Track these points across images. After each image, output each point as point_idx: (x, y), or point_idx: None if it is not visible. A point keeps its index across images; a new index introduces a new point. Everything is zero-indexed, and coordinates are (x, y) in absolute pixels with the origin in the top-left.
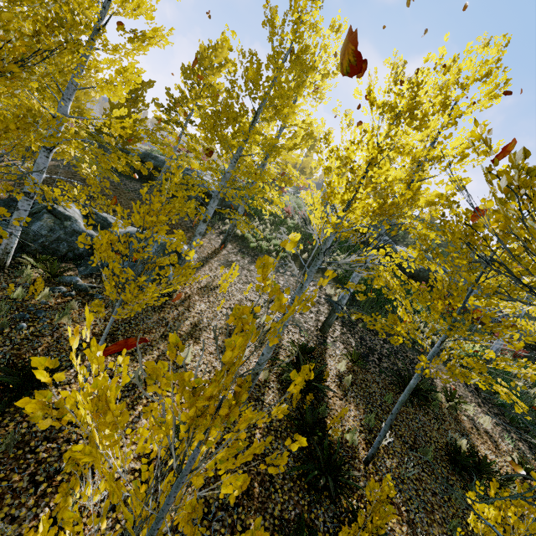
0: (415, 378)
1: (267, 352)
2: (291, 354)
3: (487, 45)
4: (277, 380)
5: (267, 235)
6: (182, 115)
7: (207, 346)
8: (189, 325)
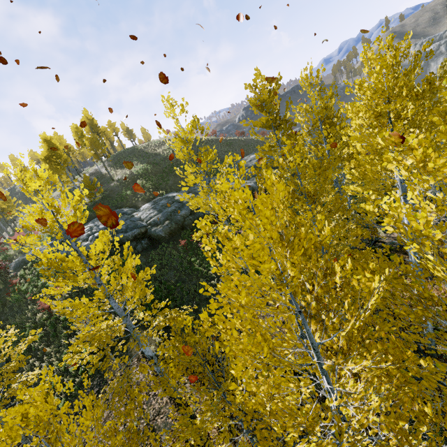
0: (253, 444)
1: None
2: None
3: (22, 182)
4: None
5: (60, 368)
6: None
7: None
8: None
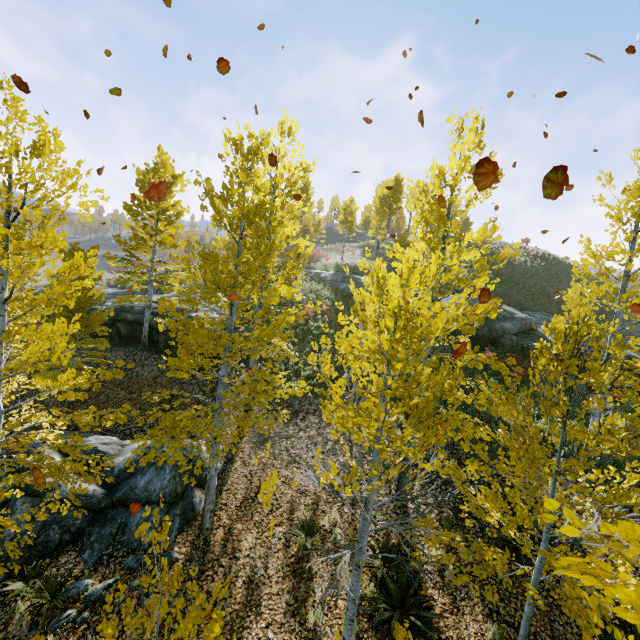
0: (530, 605)
1: (348, 635)
2: (374, 571)
3: (462, 131)
4: (371, 625)
5: (294, 366)
6: (145, 253)
7: (273, 613)
8: (242, 586)
